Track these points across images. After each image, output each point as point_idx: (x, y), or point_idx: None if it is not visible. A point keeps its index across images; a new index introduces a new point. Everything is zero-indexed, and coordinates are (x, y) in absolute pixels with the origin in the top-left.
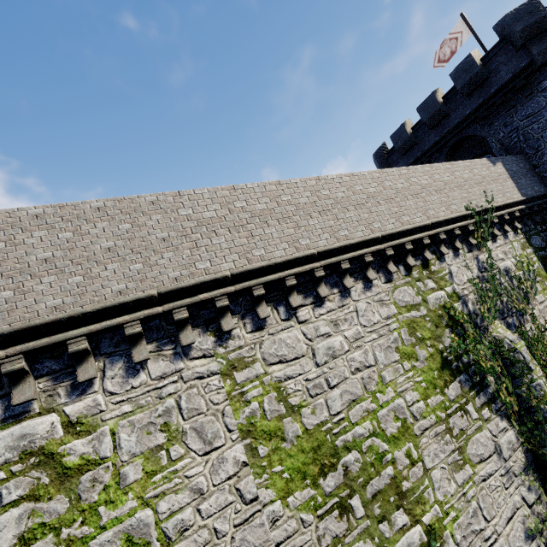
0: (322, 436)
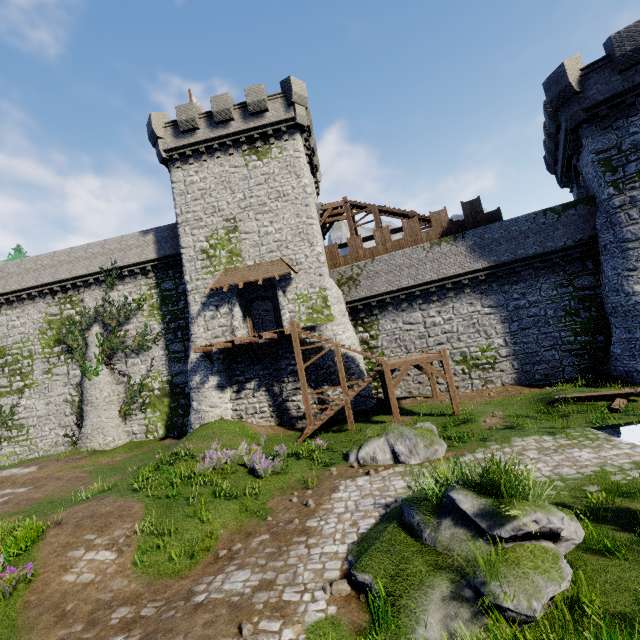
0: (3, 349)
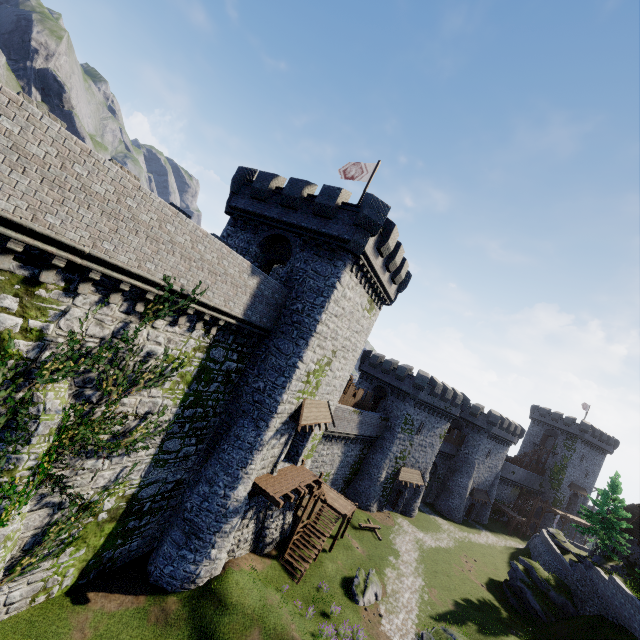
0: None
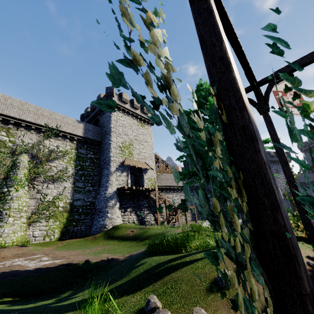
0: None
